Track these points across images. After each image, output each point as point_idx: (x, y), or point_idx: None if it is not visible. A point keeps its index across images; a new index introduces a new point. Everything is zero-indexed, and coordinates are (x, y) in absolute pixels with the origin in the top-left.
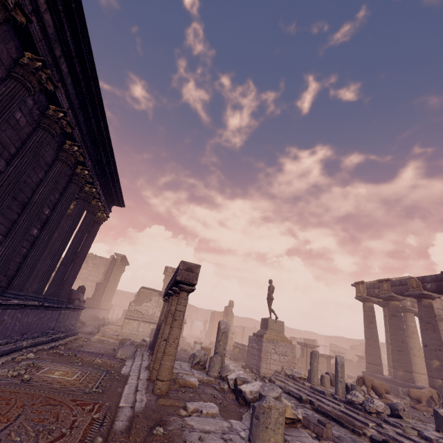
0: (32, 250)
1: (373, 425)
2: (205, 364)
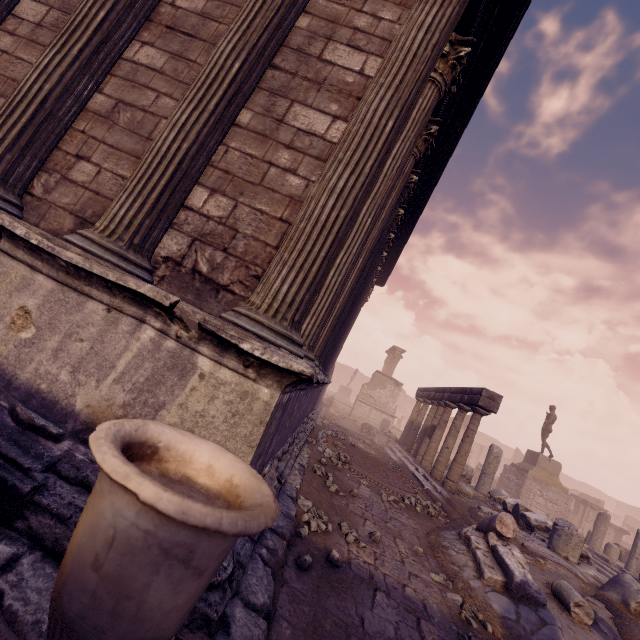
0: None
1: None
2: (470, 479)
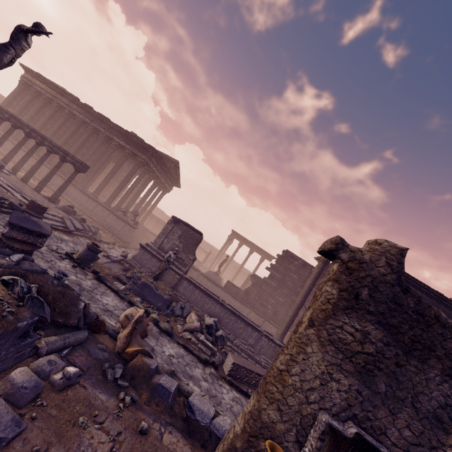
0: None
1: None
2: None
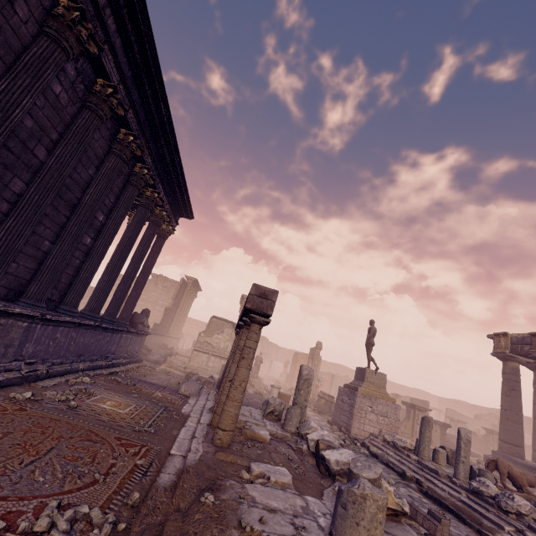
0: (86, 262)
1: (511, 530)
2: (280, 415)
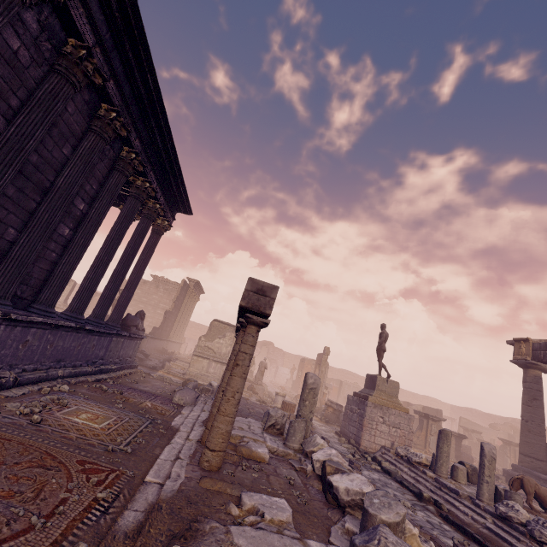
0: (64, 256)
1: None
2: (282, 428)
